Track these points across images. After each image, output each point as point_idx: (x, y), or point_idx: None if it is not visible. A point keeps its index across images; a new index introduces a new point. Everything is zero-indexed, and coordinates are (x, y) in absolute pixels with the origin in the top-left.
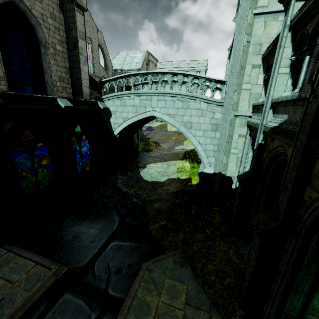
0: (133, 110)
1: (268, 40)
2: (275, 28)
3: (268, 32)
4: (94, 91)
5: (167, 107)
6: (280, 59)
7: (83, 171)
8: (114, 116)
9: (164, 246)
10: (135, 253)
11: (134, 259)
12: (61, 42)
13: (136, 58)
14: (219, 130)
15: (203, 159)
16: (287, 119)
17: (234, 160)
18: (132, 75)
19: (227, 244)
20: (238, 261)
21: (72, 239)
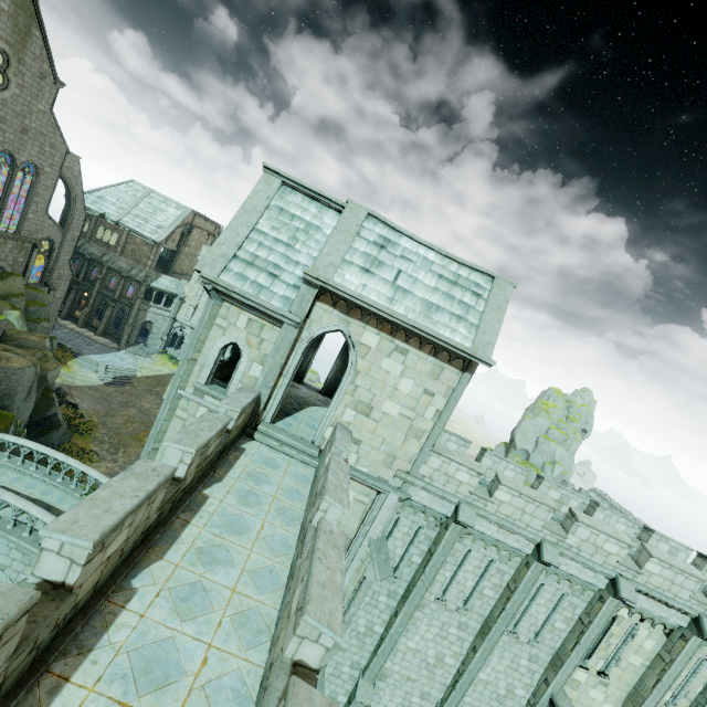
0: None
1: None
2: None
3: None
4: None
5: None
6: None
7: None
8: None
9: None
10: None
11: None
12: None
13: (162, 215)
14: None
15: None
16: None
17: None
18: None
19: None
20: None
21: None
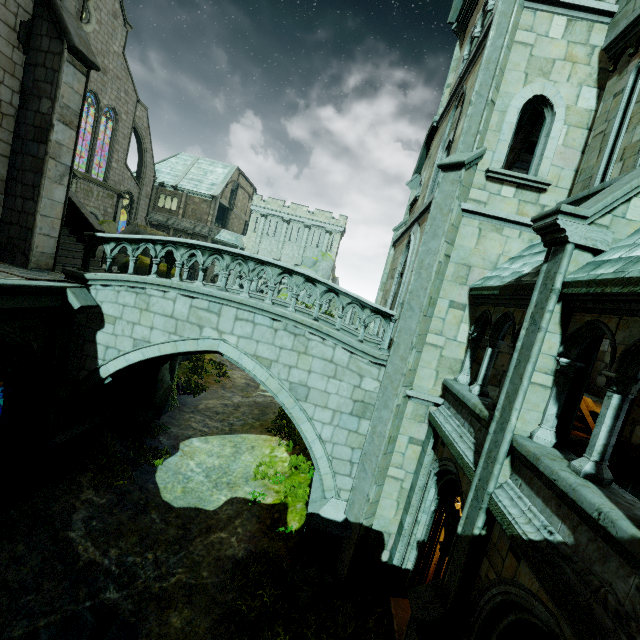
0: (167, 326)
1: (483, 263)
2: (496, 245)
3: (484, 249)
4: (77, 243)
5: (257, 339)
6: (537, 353)
7: None
8: (110, 330)
9: None
10: None
11: None
12: None
13: (212, 175)
14: (367, 417)
15: (323, 477)
16: (570, 545)
17: (393, 494)
18: (184, 245)
19: None
20: None
21: None
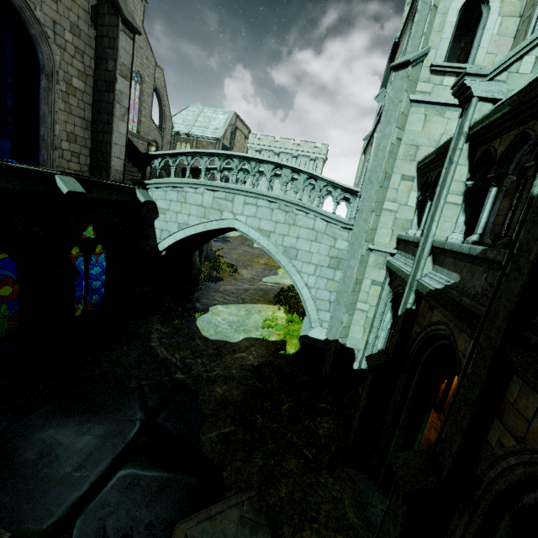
0: (199, 212)
1: (428, 143)
2: (439, 127)
3: (429, 131)
4: (134, 167)
5: (260, 217)
6: (450, 180)
7: (87, 311)
8: (163, 218)
9: (225, 482)
10: (166, 496)
11: (161, 512)
12: (84, 74)
13: (215, 121)
14: (340, 269)
15: (310, 313)
16: (458, 282)
17: (360, 322)
18: (206, 154)
19: (339, 484)
20: (357, 521)
21: (36, 459)
